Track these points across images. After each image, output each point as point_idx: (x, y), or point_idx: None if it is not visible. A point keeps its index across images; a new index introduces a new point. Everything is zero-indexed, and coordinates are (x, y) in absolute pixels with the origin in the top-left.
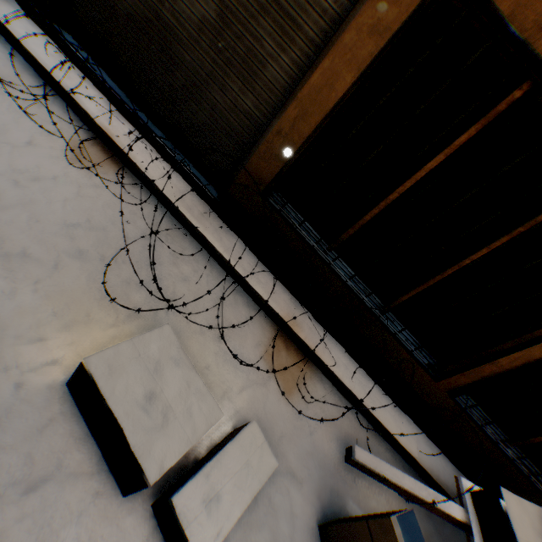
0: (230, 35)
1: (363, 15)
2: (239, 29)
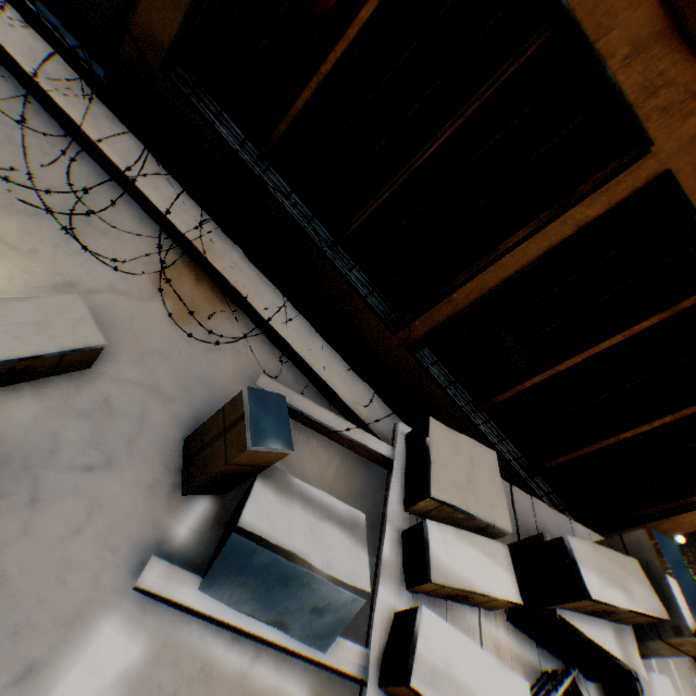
0: None
1: None
2: None
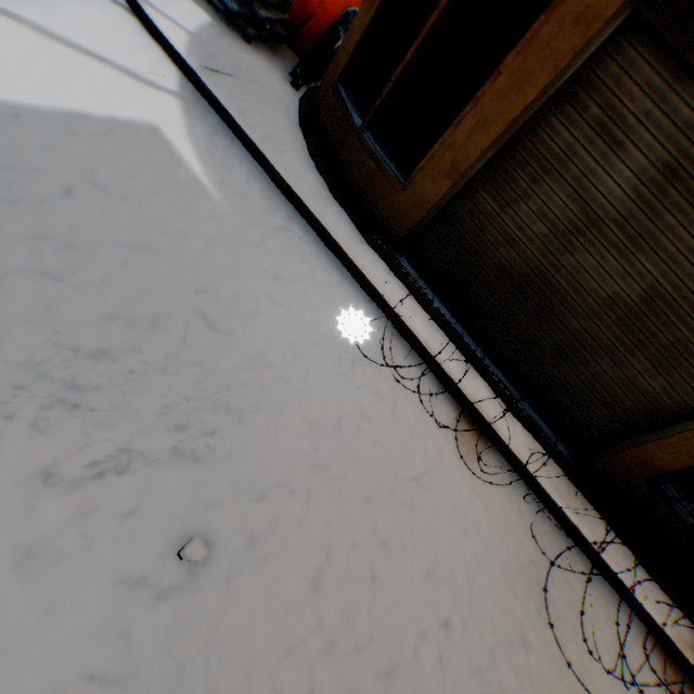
0: (652, 319)
1: None
2: (669, 318)
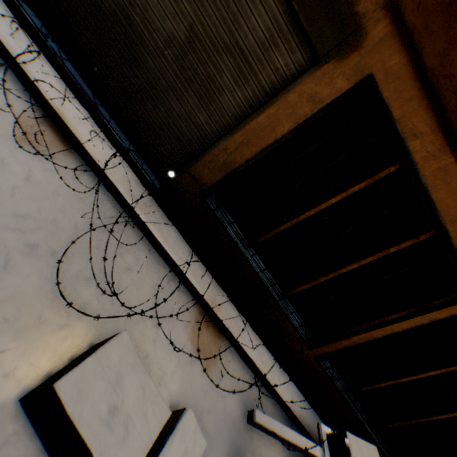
0: (195, 58)
1: (306, 85)
2: (204, 56)
